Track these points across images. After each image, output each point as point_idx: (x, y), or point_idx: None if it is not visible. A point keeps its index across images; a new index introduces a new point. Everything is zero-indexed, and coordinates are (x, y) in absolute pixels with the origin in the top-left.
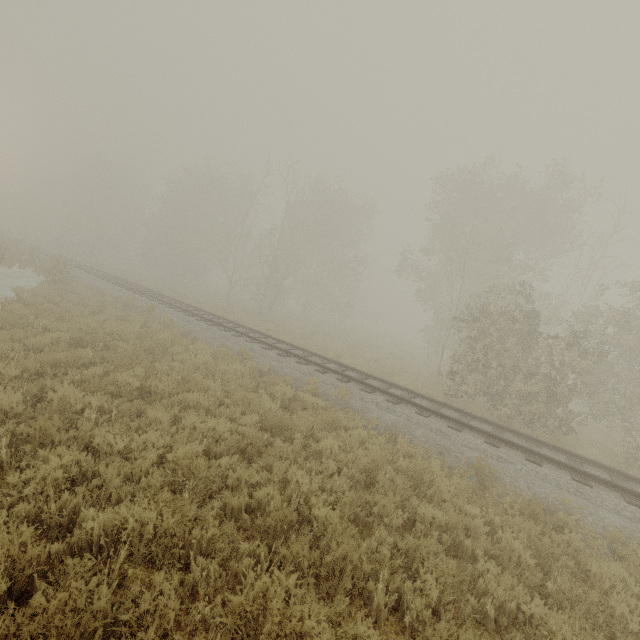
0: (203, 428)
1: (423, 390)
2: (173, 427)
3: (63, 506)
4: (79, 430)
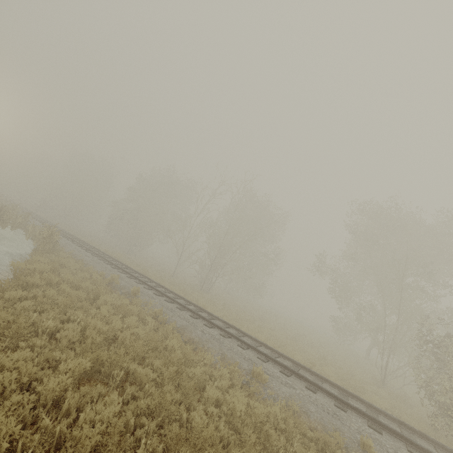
0: None
1: (417, 424)
2: None
3: None
4: None
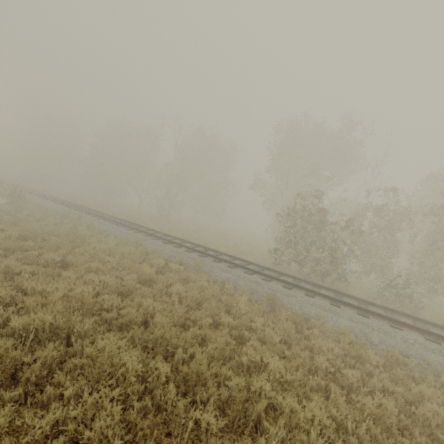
0: (97, 281)
1: (258, 261)
2: (77, 281)
3: (0, 318)
4: (14, 281)
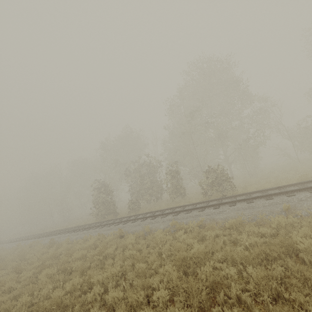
0: None
1: (87, 223)
2: None
3: None
4: None
